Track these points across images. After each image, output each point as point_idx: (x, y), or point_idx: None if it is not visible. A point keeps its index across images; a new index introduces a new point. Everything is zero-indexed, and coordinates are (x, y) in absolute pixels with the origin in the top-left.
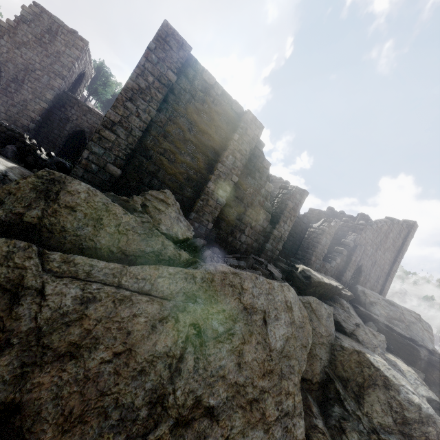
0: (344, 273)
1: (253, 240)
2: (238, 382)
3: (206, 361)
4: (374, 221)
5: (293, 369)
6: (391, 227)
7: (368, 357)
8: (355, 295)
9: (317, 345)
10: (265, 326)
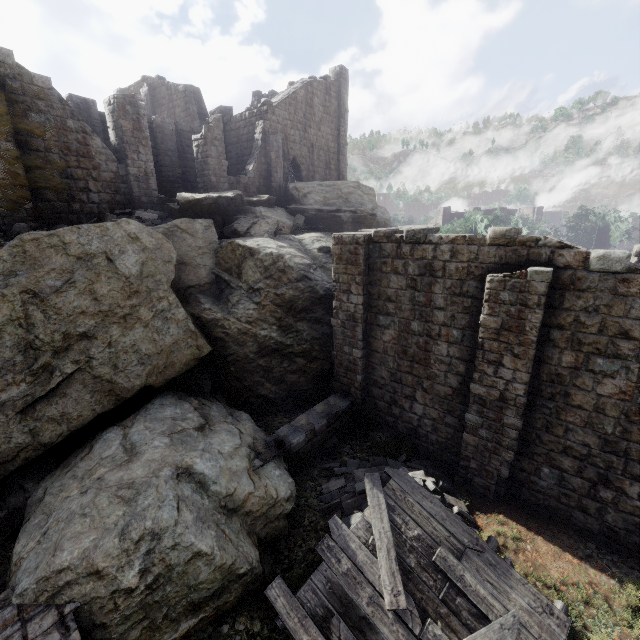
0: (271, 177)
1: (111, 194)
2: (104, 310)
3: (55, 309)
4: (284, 91)
5: (161, 282)
6: (310, 89)
7: (237, 243)
8: (290, 197)
9: (197, 257)
10: (112, 263)
